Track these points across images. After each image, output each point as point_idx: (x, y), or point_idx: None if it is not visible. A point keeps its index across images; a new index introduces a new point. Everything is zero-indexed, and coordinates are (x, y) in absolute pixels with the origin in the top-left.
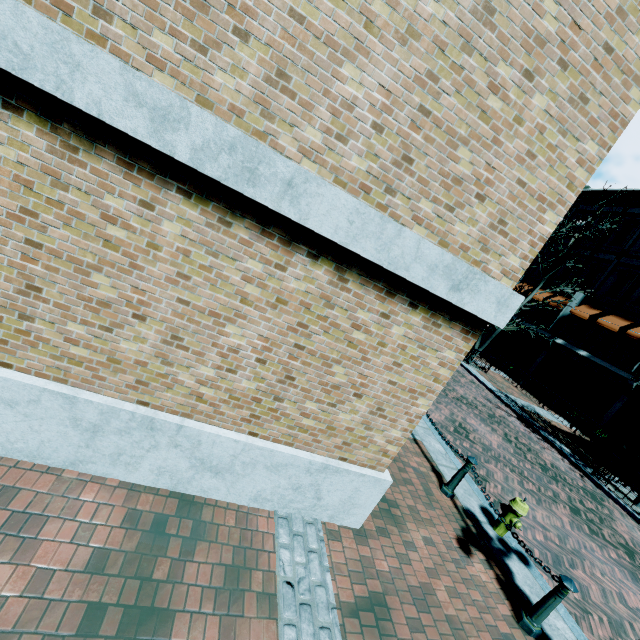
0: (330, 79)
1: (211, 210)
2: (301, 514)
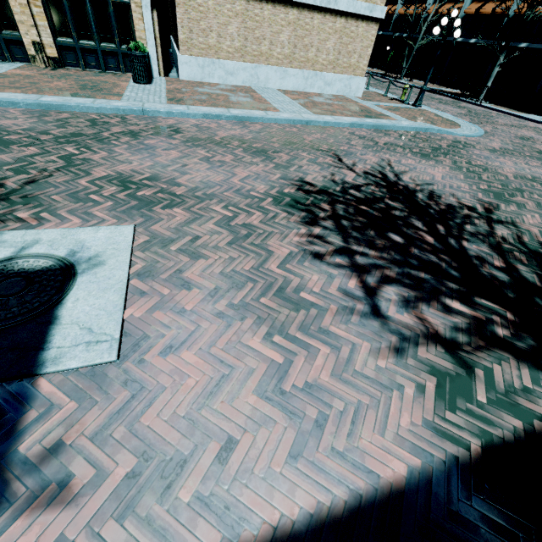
0: None
1: (322, 14)
2: (347, 95)
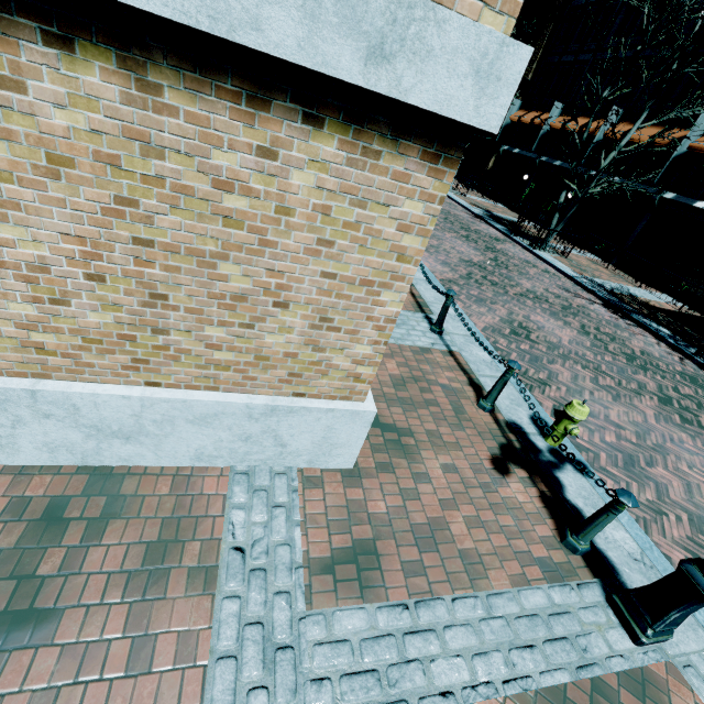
0: None
1: None
2: (268, 465)
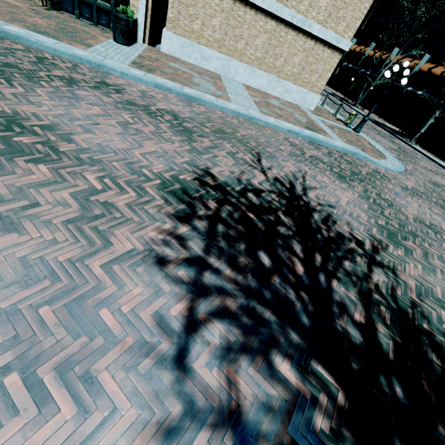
0: (318, 3)
1: (296, 32)
2: (301, 106)
